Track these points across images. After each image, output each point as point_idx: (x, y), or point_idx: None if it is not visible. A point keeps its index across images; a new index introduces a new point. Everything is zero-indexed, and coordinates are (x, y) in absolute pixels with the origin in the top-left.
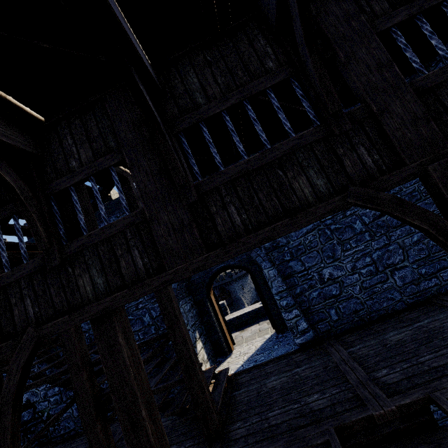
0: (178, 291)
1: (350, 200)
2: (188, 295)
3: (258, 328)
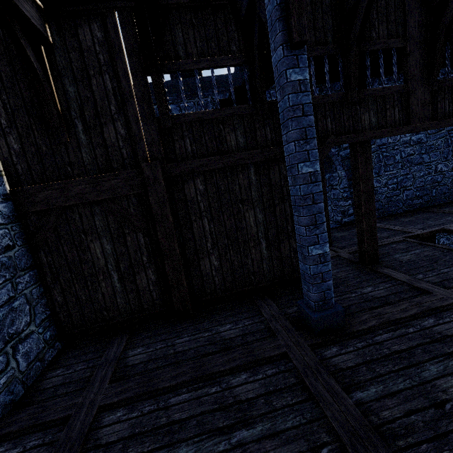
0: None
1: None
2: None
3: None
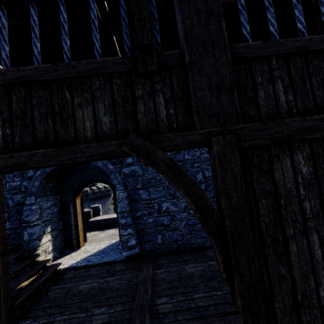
0: (39, 189)
1: (125, 148)
2: (54, 195)
3: (113, 232)
